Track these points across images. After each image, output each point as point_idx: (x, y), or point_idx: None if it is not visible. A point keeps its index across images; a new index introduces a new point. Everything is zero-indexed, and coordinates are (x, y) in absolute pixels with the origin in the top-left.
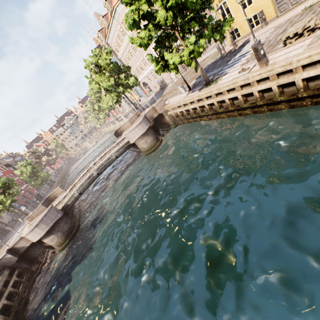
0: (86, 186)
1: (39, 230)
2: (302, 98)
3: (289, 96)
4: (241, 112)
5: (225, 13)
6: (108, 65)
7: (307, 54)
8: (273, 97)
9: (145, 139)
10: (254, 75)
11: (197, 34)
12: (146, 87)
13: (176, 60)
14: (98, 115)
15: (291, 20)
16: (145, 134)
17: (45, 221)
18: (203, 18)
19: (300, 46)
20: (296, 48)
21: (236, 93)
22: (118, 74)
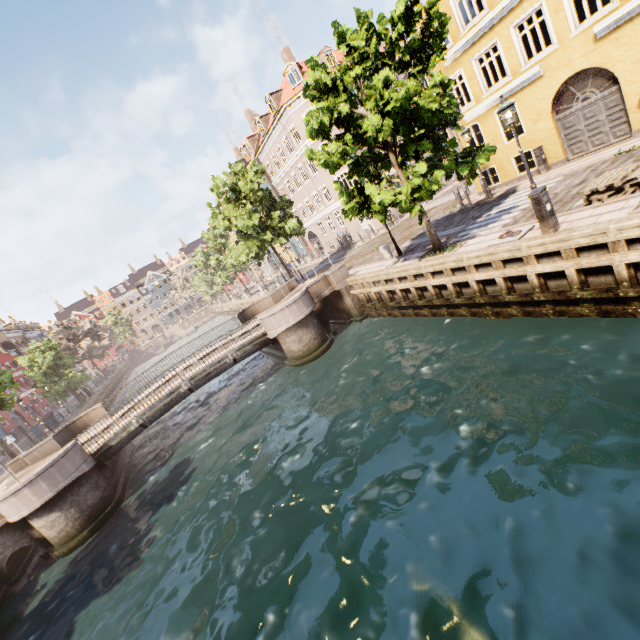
0: (160, 411)
1: (31, 494)
2: (626, 299)
3: (600, 291)
4: (500, 309)
5: (475, 142)
6: (254, 192)
7: (637, 220)
8: (567, 289)
9: (299, 334)
10: (531, 245)
11: (427, 163)
12: (313, 242)
13: (386, 197)
14: (212, 276)
15: (594, 167)
16: (302, 325)
17: (50, 476)
18: (440, 140)
19: (620, 207)
20: (612, 209)
21: (493, 272)
22: (268, 210)
